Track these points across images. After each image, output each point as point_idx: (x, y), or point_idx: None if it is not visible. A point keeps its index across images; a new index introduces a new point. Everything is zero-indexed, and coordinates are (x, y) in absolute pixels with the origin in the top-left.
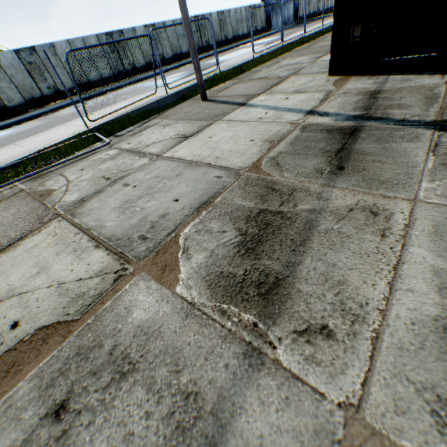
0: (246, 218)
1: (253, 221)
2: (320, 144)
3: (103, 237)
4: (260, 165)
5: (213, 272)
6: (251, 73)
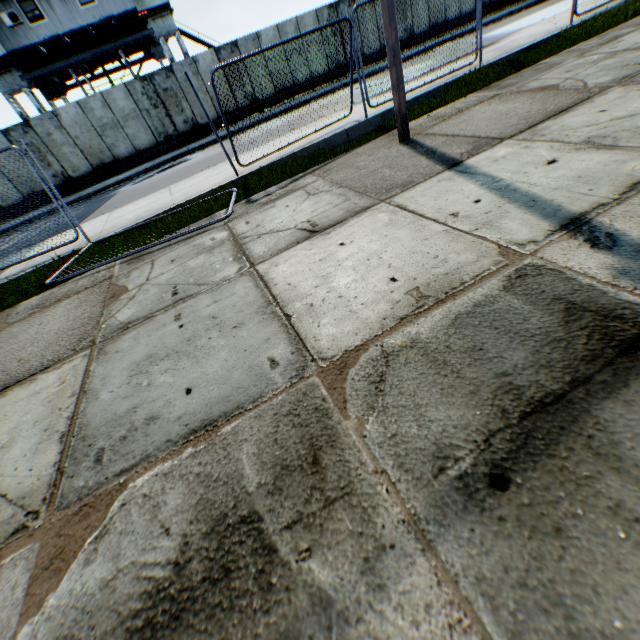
0: (216, 521)
1: (219, 538)
2: (514, 355)
3: (79, 421)
4: (352, 364)
5: (74, 636)
6: (532, 72)
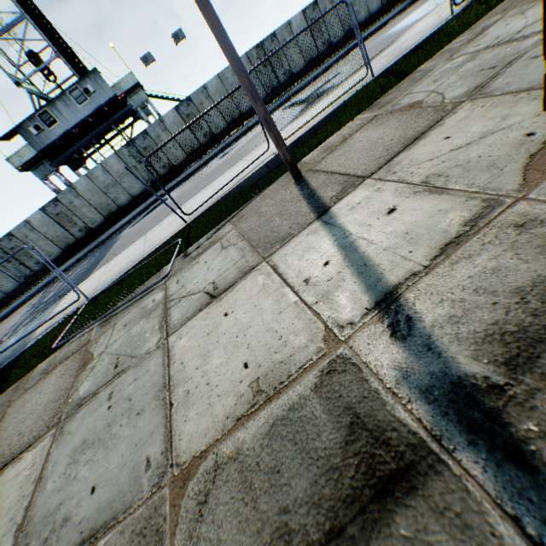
0: None
1: None
2: (298, 484)
3: (30, 513)
4: (192, 475)
5: None
6: (408, 83)
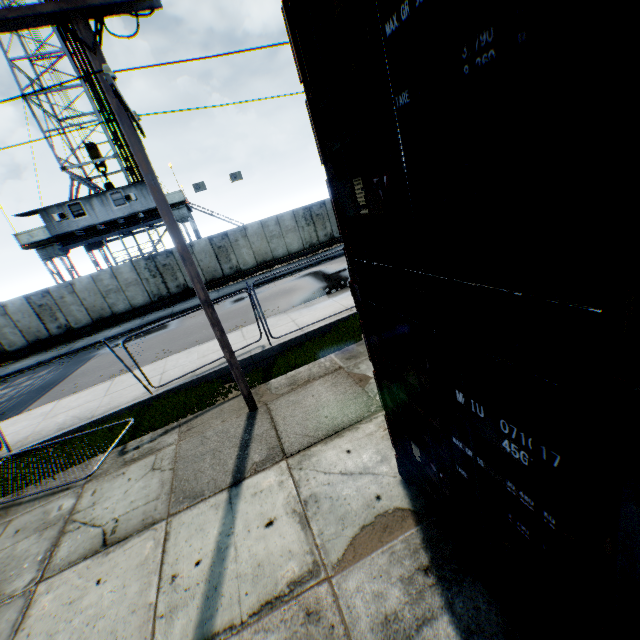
0: None
1: None
2: None
3: None
4: None
5: None
6: None
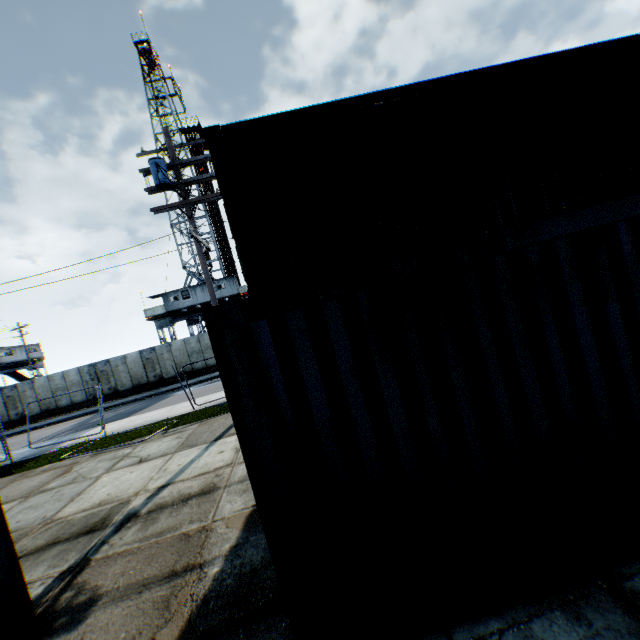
0: None
1: None
2: (75, 528)
3: None
4: (54, 522)
5: None
6: None
